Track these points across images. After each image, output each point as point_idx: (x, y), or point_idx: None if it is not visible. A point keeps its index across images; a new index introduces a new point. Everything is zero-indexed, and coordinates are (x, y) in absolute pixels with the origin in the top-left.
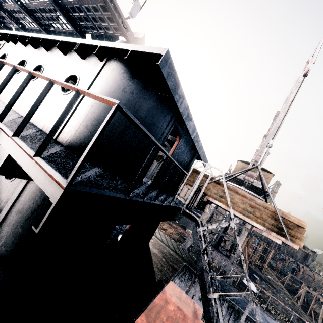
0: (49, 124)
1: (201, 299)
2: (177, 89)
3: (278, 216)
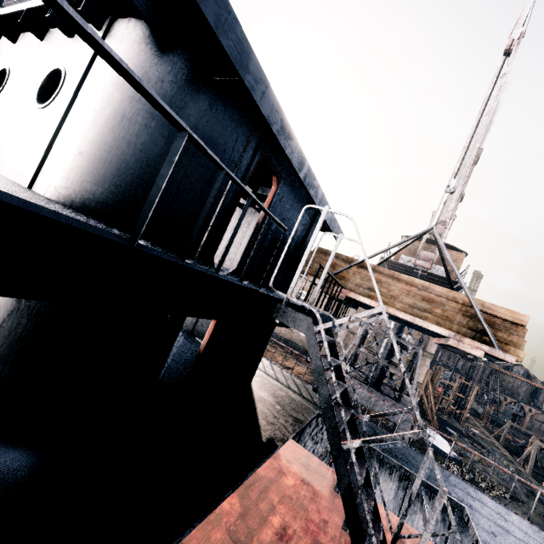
0: (20, 166)
1: (331, 453)
2: (247, 61)
3: (475, 309)
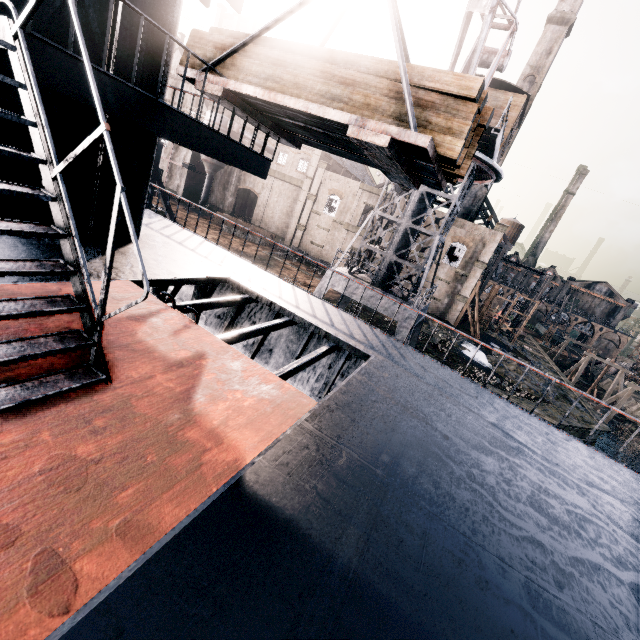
0: None
1: None
2: None
3: (402, 77)
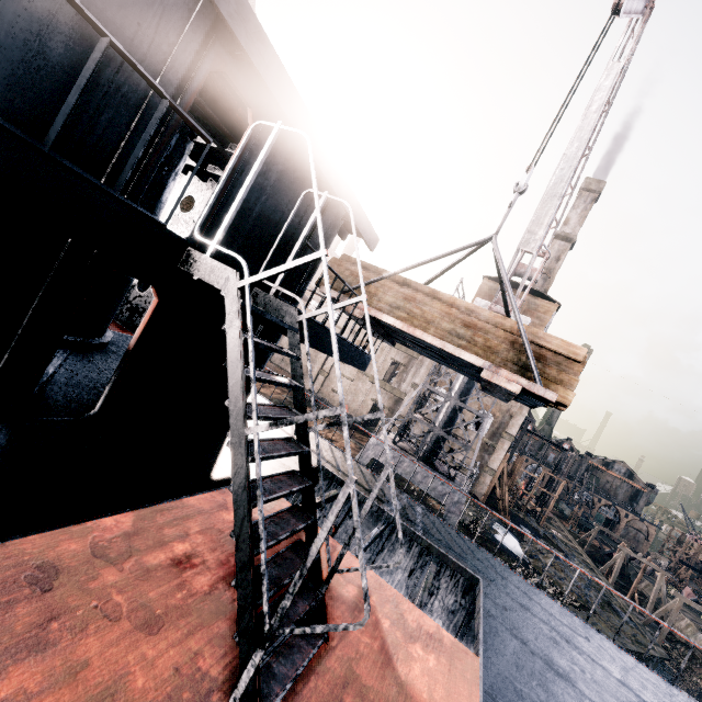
0: None
1: (230, 442)
2: None
3: (523, 337)
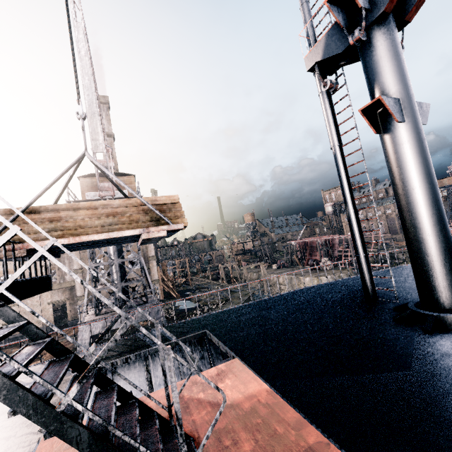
0: None
1: (49, 433)
2: None
3: (147, 205)
